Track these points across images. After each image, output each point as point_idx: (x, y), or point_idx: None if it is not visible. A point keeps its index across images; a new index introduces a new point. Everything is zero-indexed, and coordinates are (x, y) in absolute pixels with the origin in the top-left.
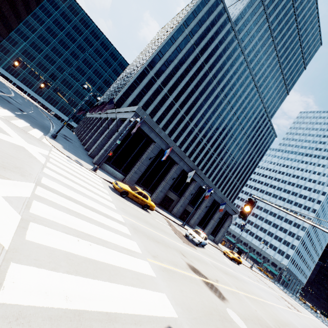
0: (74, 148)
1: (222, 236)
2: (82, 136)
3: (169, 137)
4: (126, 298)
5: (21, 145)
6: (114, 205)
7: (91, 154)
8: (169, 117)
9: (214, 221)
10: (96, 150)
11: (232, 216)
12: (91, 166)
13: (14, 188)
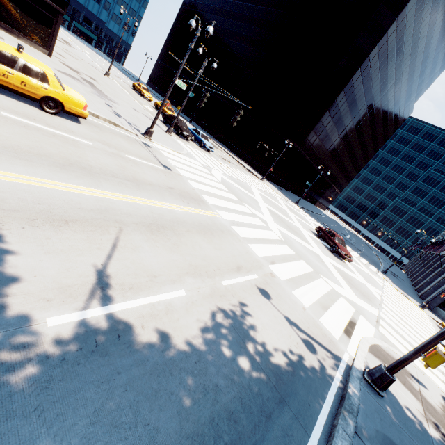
0: (402, 285)
1: None
2: (413, 276)
3: None
4: (422, 339)
5: (370, 274)
6: (434, 331)
7: (422, 295)
8: None
9: None
10: (428, 292)
11: None
12: (419, 304)
13: (375, 289)
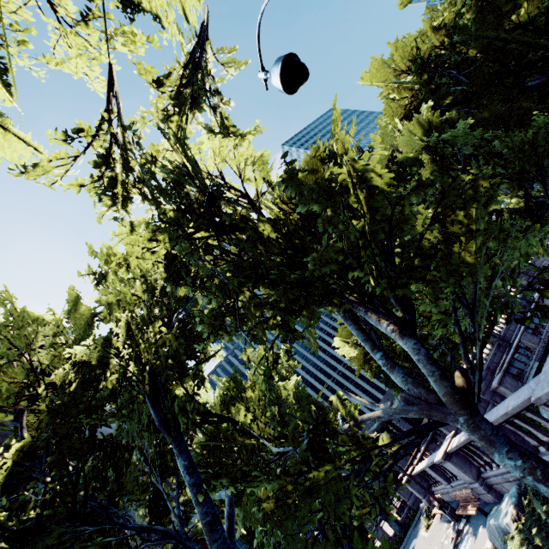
0: None
1: None
2: None
3: None
4: None
5: None
6: None
7: None
8: None
9: None
10: None
11: None
12: None
13: None
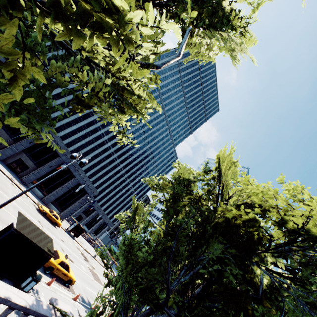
0: None
1: (69, 212)
2: None
3: (66, 116)
4: None
5: None
6: None
7: None
8: (71, 99)
9: (60, 189)
10: None
11: (80, 186)
12: None
13: None
